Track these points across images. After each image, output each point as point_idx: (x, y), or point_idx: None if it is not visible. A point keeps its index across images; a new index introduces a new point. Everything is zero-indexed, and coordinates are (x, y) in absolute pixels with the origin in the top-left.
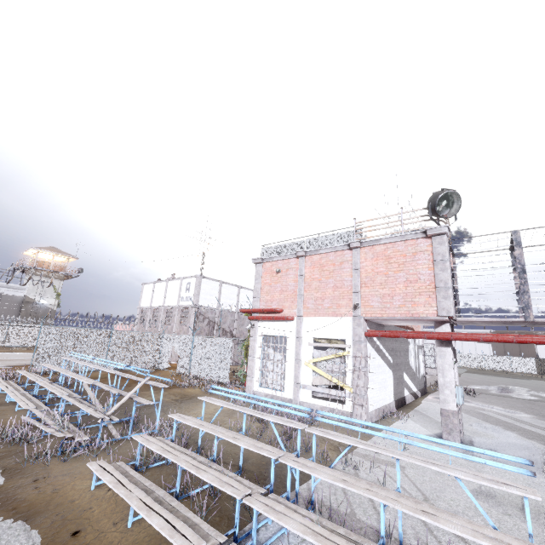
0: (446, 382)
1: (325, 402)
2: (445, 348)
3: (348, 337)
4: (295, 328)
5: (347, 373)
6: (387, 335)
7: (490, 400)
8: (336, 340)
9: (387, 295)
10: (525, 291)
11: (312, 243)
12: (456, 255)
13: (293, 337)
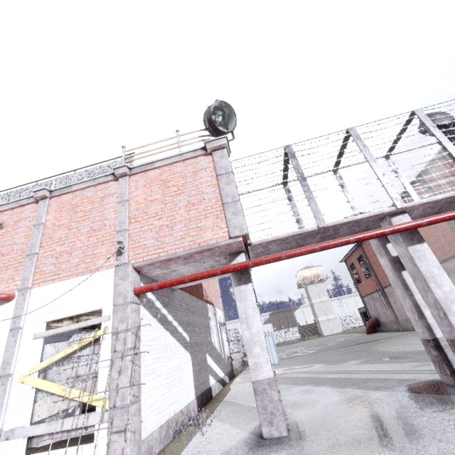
0: (254, 335)
1: (52, 454)
2: (245, 286)
3: (107, 303)
4: (12, 313)
5: (100, 370)
6: (168, 283)
7: (287, 363)
8: (89, 314)
9: (164, 226)
10: (311, 197)
11: (63, 182)
12: (240, 195)
13: (5, 332)
